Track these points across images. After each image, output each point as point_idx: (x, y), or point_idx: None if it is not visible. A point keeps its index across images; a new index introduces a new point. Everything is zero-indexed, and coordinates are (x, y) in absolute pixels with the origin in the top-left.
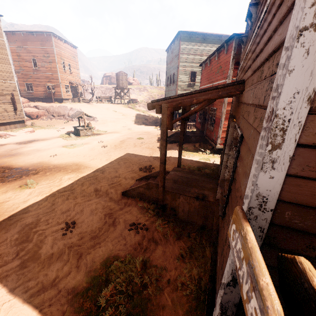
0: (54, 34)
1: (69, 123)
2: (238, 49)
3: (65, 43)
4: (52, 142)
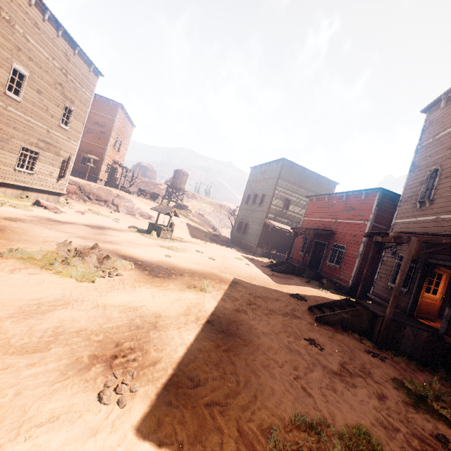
0: (122, 106)
1: (115, 213)
2: (381, 200)
3: (127, 119)
4: (134, 236)
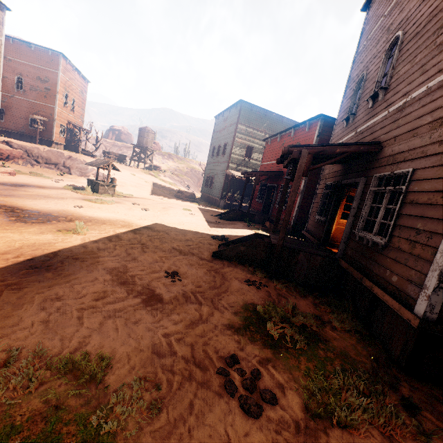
0: (64, 56)
1: (65, 176)
2: (322, 129)
3: (75, 72)
4: (59, 192)
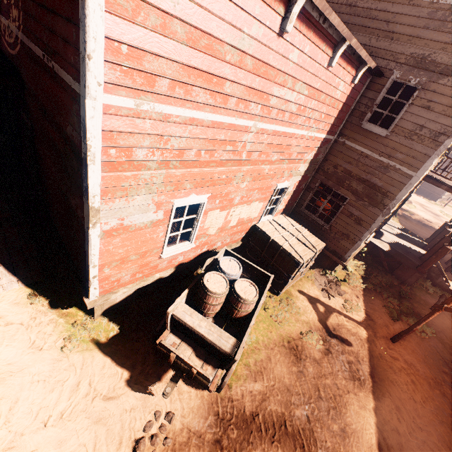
0: None
1: None
2: None
3: None
4: None
